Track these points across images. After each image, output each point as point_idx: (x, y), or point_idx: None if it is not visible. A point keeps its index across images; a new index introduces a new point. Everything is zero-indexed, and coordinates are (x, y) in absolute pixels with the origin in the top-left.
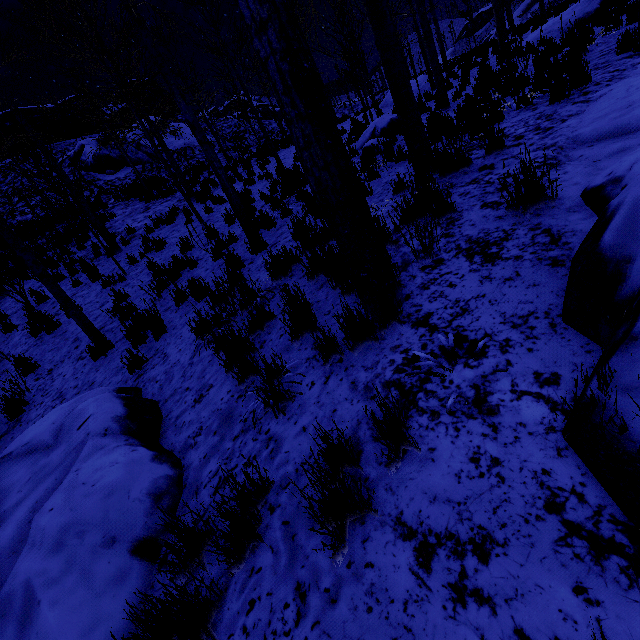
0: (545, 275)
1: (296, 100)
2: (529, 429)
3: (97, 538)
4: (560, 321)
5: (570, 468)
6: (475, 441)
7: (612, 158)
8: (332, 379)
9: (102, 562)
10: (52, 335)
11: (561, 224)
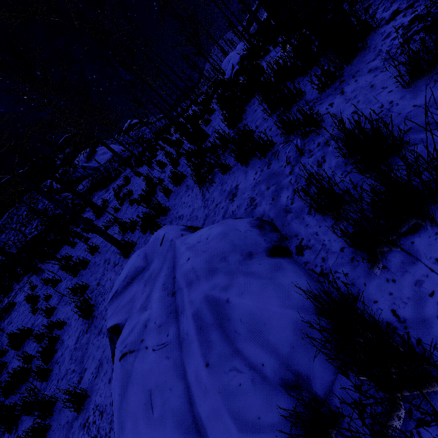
0: None
1: None
2: None
3: (237, 257)
4: None
5: None
6: None
7: None
8: (347, 88)
9: (254, 266)
10: (87, 269)
11: None
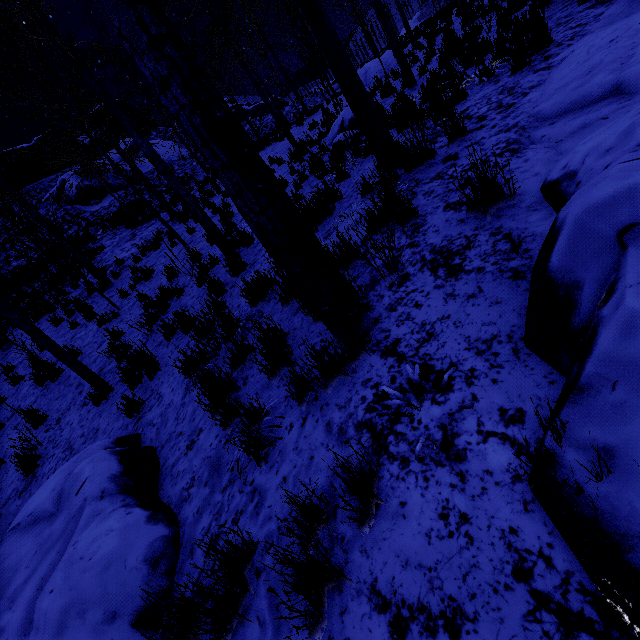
0: (507, 290)
1: (216, 151)
2: (496, 478)
3: (98, 615)
4: (523, 346)
5: (537, 526)
6: (444, 493)
7: (574, 137)
8: (309, 420)
9: None
10: (57, 382)
11: (521, 227)
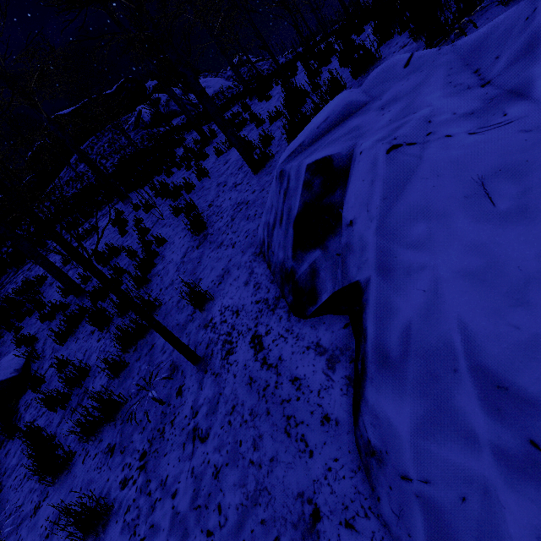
0: None
1: None
2: None
3: None
4: None
5: None
6: None
7: None
8: None
9: None
10: (192, 193)
11: None
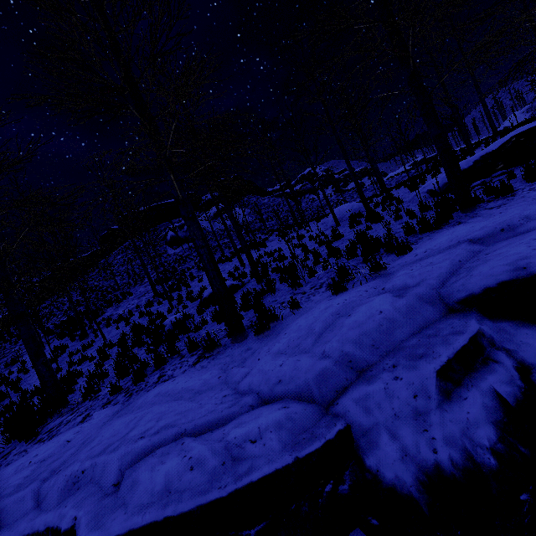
0: None
1: None
2: None
3: None
4: None
5: None
6: None
7: None
8: None
9: None
10: None
11: None
